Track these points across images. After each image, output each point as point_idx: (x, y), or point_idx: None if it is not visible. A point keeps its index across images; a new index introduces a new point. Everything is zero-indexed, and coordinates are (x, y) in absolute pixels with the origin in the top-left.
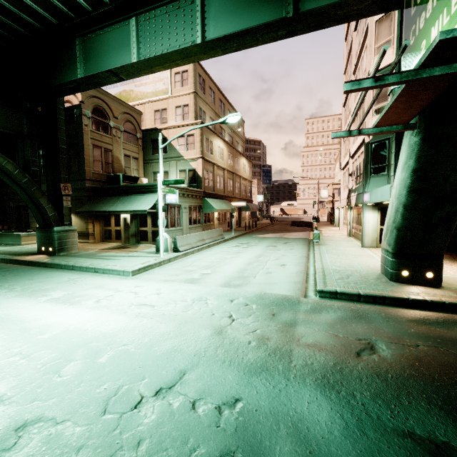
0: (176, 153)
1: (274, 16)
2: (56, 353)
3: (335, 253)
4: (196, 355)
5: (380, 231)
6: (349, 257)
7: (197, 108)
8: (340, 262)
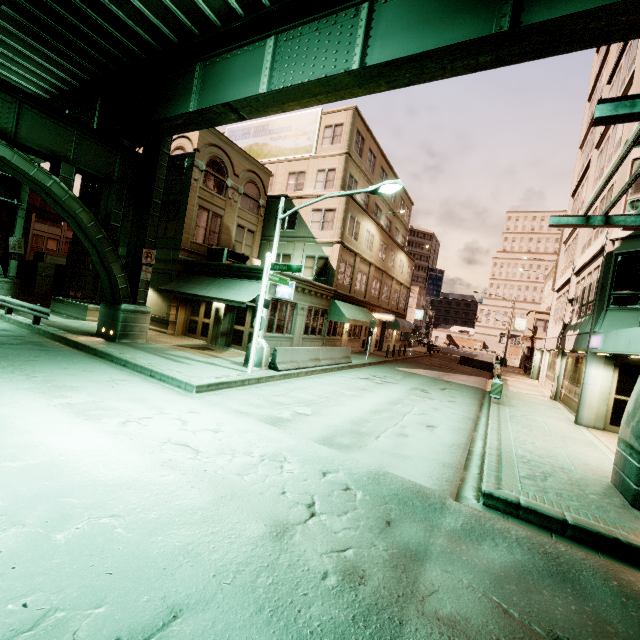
0: (306, 231)
1: (477, 33)
2: (5, 502)
3: (525, 424)
4: (218, 575)
5: (614, 403)
6: (551, 437)
7: (346, 175)
8: (532, 443)
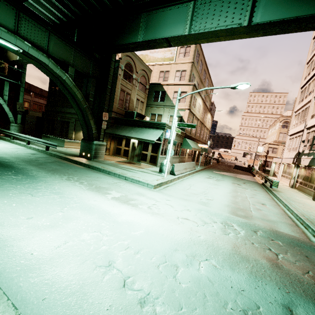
0: (170, 103)
1: None
2: (158, 254)
3: (297, 201)
4: (280, 288)
5: None
6: (314, 209)
7: (191, 74)
8: (312, 212)
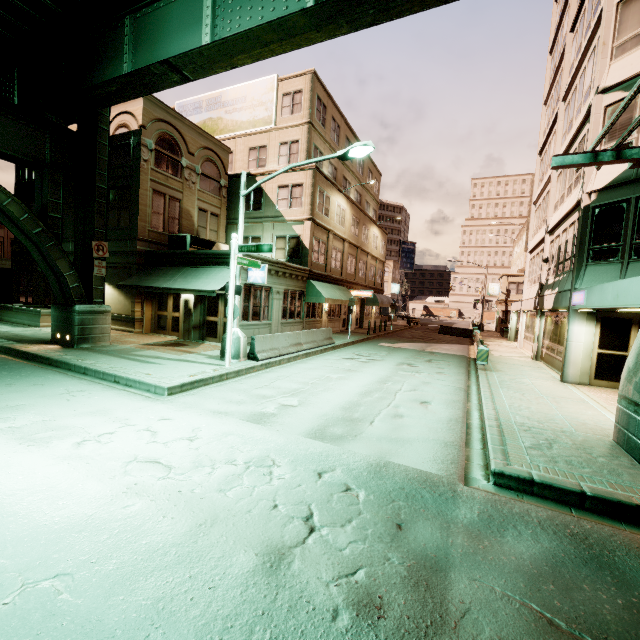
0: (273, 210)
1: None
2: None
3: (516, 388)
4: None
5: (597, 358)
6: (543, 399)
7: (311, 147)
8: (528, 408)
